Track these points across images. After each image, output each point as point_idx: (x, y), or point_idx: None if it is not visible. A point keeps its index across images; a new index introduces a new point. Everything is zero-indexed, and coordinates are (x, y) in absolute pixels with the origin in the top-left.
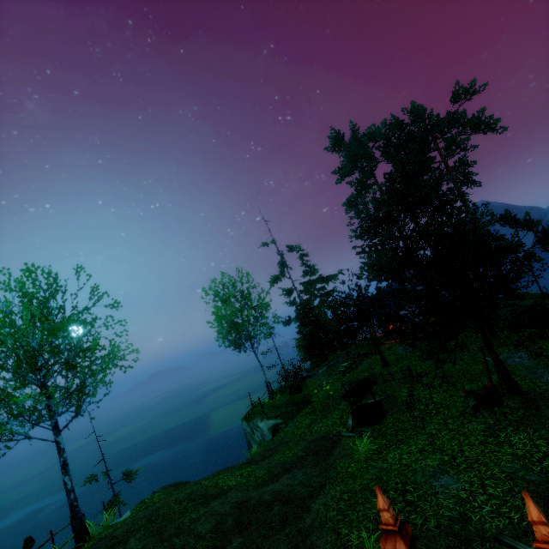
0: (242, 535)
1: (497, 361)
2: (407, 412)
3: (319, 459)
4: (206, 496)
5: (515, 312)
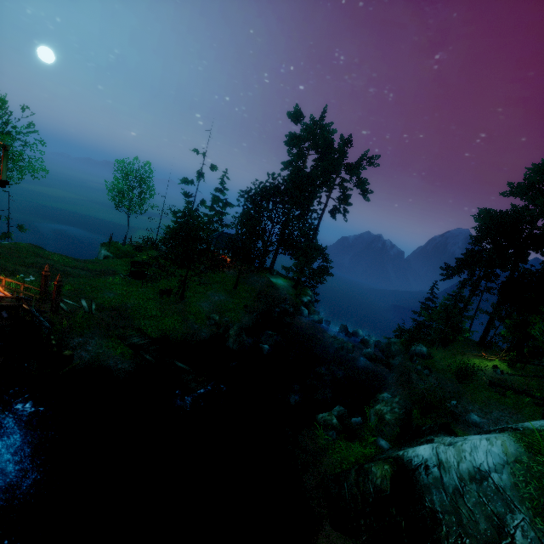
0: (38, 270)
1: (183, 286)
2: (149, 283)
3: (100, 274)
4: (40, 255)
5: (259, 287)
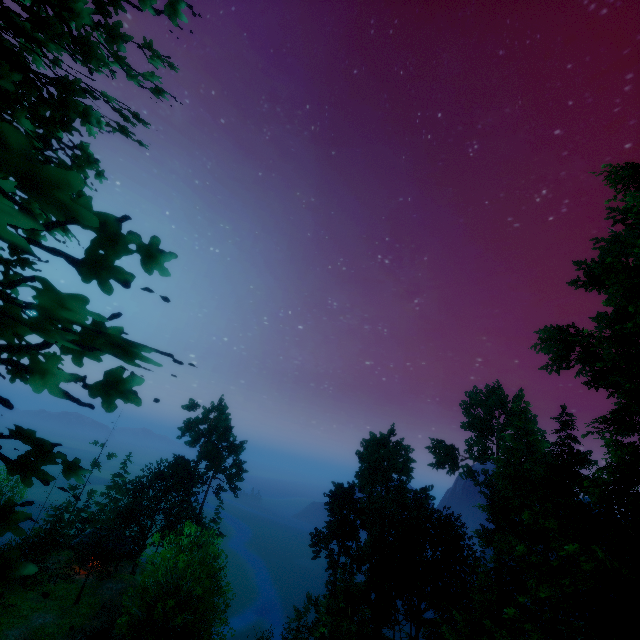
0: None
1: None
2: None
3: None
4: None
5: (109, 597)
